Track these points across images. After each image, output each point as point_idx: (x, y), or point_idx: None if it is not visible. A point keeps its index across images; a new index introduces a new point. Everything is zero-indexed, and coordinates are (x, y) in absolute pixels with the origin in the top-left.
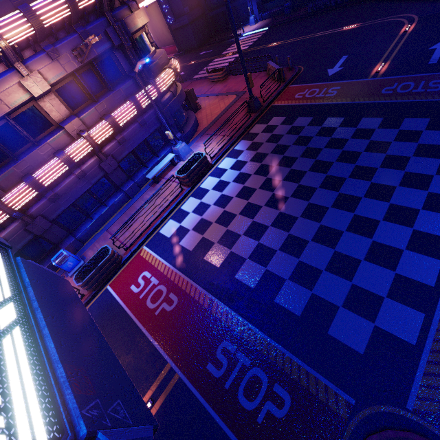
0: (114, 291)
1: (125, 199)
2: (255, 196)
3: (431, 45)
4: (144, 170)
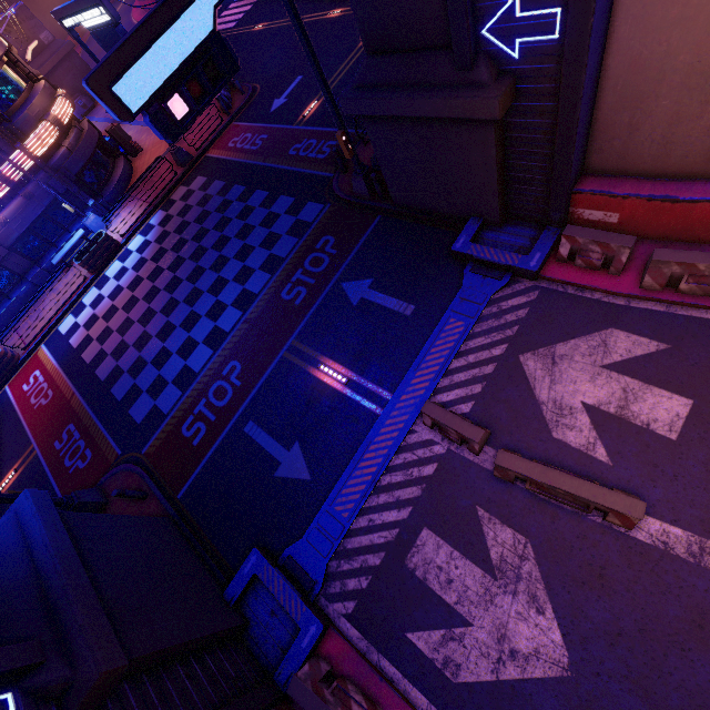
0: (10, 391)
1: (34, 289)
2: (140, 288)
3: None
4: (53, 252)
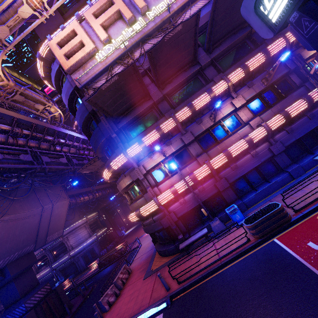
0: (283, 244)
1: (288, 179)
2: None
3: None
4: (309, 156)
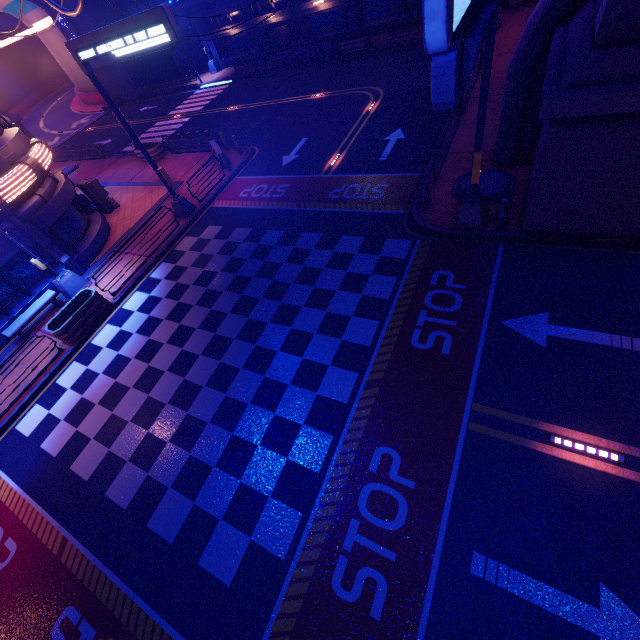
0: None
1: None
2: (159, 355)
3: (386, 135)
4: (2, 321)
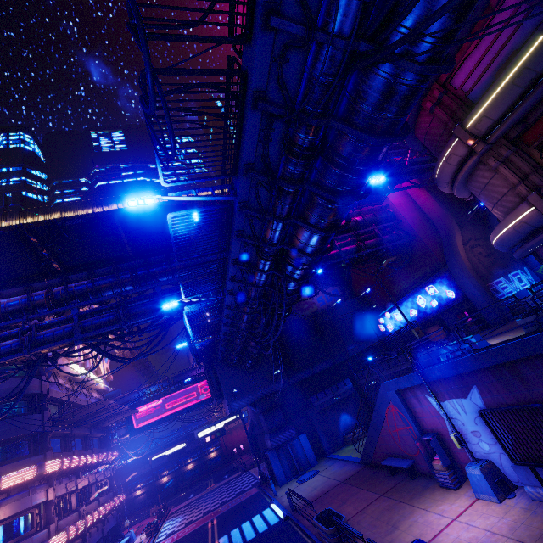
0: None
1: None
2: (197, 510)
3: (223, 477)
4: None
